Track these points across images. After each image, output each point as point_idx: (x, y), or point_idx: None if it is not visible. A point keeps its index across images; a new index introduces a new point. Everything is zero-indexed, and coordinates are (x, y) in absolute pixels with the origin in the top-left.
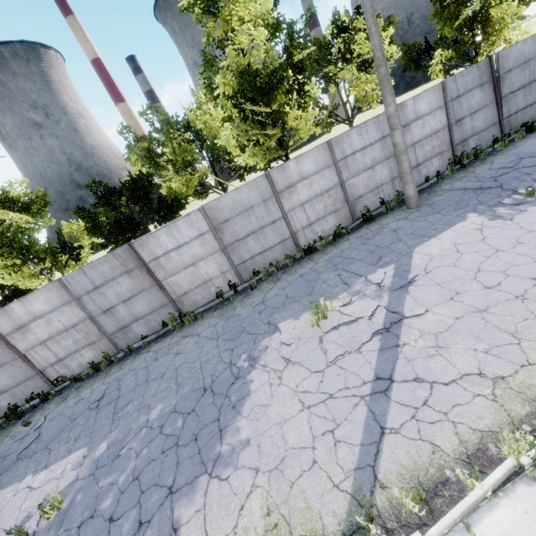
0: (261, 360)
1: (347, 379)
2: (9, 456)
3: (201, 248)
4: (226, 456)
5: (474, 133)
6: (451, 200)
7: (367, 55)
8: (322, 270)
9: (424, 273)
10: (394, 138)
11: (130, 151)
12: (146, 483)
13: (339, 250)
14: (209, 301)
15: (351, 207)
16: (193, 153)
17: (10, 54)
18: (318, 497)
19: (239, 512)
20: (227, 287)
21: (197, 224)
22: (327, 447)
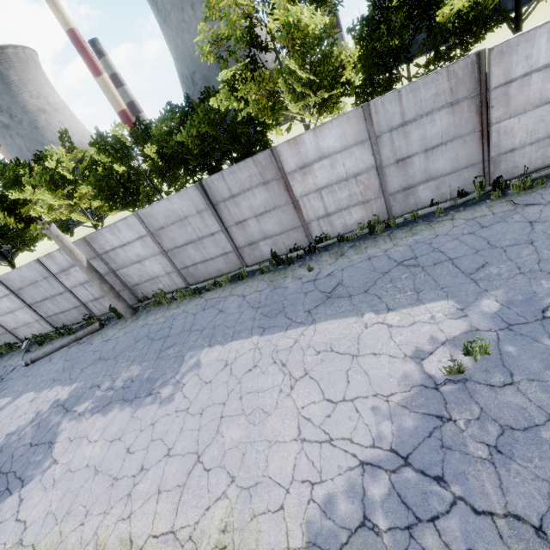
0: None
1: None
2: (310, 293)
3: None
4: None
5: None
6: None
7: None
8: None
9: None
10: None
11: None
12: None
13: None
14: (535, 169)
15: None
16: None
17: None
18: None
19: None
20: None
21: None
22: None
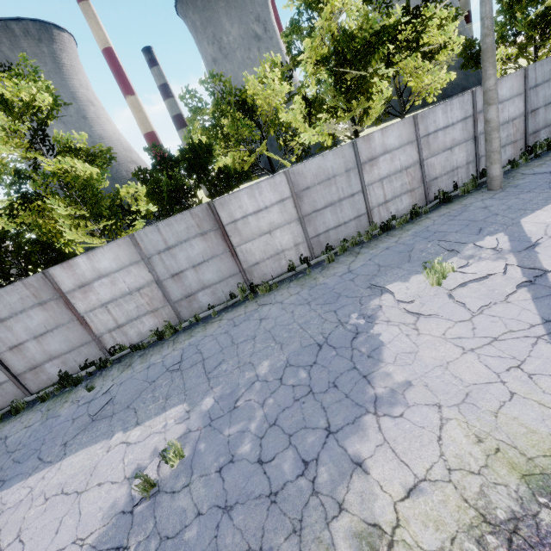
0: (380, 317)
1: (507, 324)
2: (79, 418)
3: (279, 215)
4: (387, 396)
5: (546, 125)
6: (540, 181)
7: (429, 46)
8: (411, 243)
9: (546, 237)
10: (488, 114)
11: (195, 115)
12: (291, 427)
13: (423, 226)
14: (278, 274)
15: (426, 188)
16: (252, 128)
17: (21, 31)
18: (539, 421)
19: (438, 443)
20: (297, 261)
21: (279, 188)
22: (520, 380)
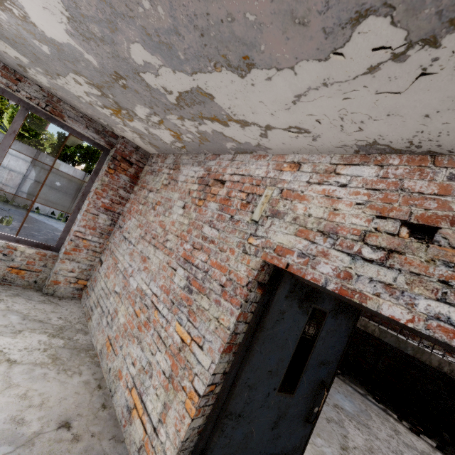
0: None
1: None
2: None
3: None
4: None
5: None
6: None
7: None
8: None
9: None
10: None
11: None
12: None
13: None
14: None
15: None
16: None
17: None
18: None
19: None
20: None
21: None
22: None
